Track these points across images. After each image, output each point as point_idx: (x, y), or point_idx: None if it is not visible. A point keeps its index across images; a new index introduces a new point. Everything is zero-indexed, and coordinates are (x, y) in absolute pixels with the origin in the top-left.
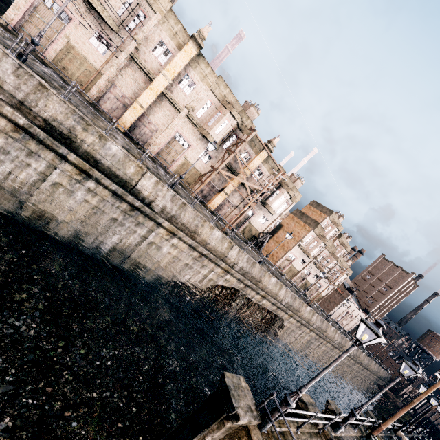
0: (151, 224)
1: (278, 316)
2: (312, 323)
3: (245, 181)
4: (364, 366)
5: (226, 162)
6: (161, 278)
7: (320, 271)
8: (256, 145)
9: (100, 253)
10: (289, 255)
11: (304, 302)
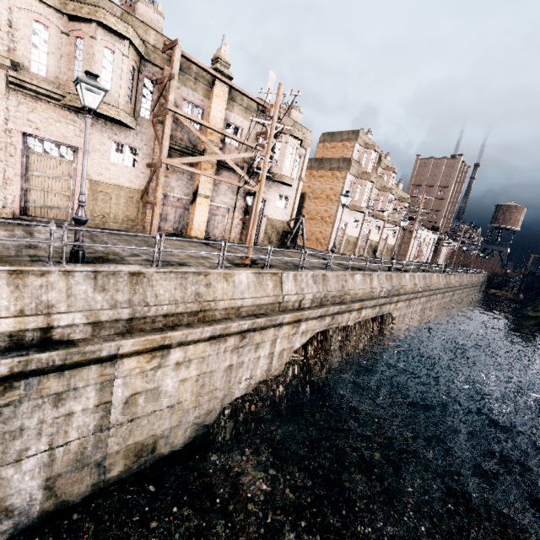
0: (93, 372)
1: (384, 315)
2: (417, 288)
3: (221, 157)
4: (470, 286)
5: (167, 140)
6: (202, 422)
7: (378, 220)
8: (196, 80)
9: (24, 518)
10: (337, 226)
11: (401, 273)
